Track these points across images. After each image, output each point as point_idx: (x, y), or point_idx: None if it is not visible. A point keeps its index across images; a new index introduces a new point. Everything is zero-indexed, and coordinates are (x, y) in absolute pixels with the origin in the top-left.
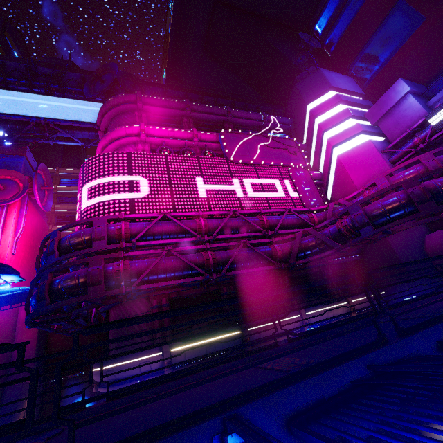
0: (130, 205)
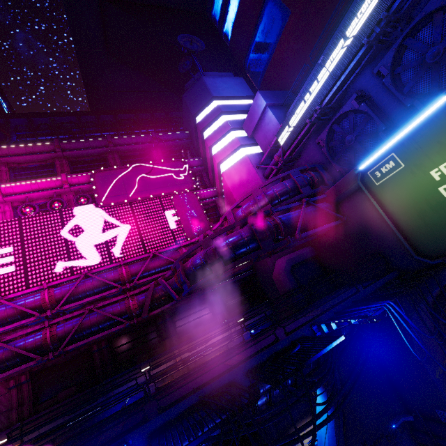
0: None
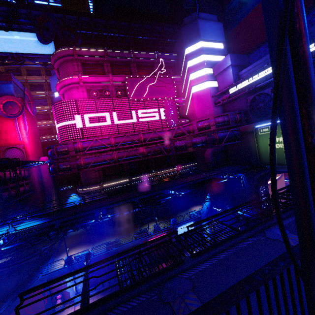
0: (81, 131)
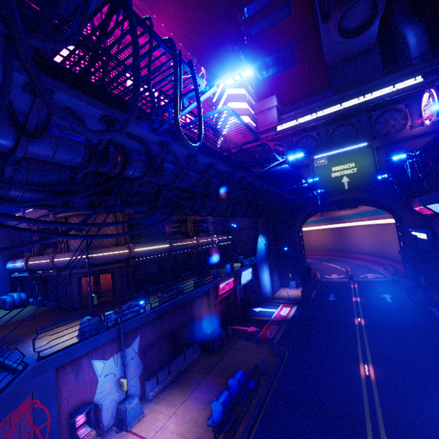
0: None
